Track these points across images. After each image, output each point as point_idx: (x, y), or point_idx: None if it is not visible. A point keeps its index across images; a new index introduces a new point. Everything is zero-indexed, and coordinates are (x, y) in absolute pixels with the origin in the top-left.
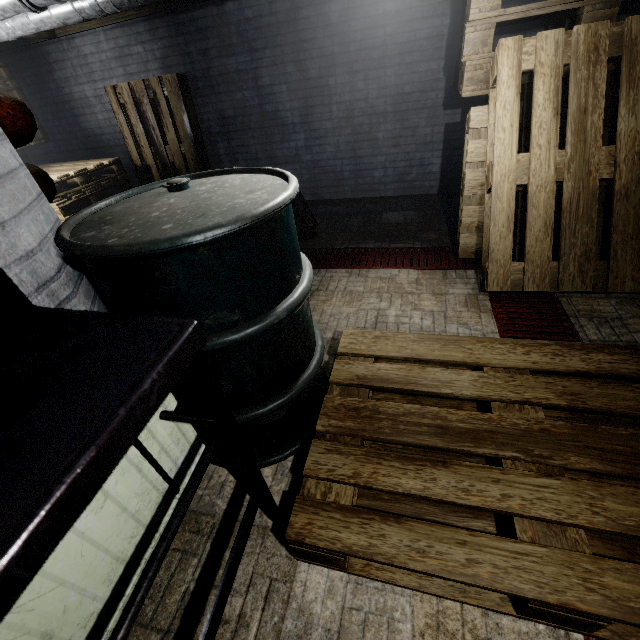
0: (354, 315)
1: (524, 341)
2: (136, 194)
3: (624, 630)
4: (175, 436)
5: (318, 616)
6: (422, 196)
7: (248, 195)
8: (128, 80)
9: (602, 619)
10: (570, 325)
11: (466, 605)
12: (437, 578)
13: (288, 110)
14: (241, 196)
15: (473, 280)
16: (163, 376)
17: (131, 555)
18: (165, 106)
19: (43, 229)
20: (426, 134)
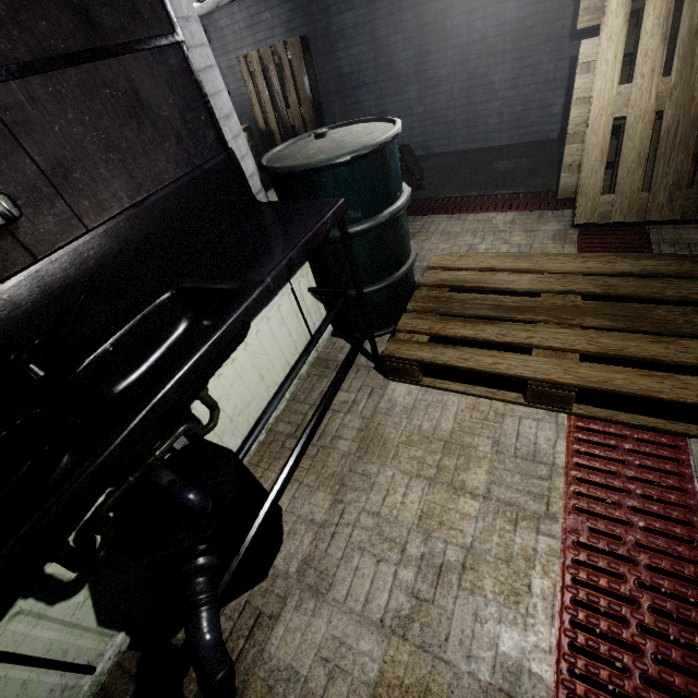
0: (448, 249)
1: (586, 254)
2: (293, 143)
3: (595, 411)
4: (315, 308)
5: (400, 402)
6: (539, 142)
7: (368, 136)
8: (256, 48)
9: (571, 388)
10: (649, 251)
11: (494, 401)
12: (478, 388)
13: (402, 61)
14: (364, 137)
15: (567, 218)
16: (331, 218)
17: (293, 365)
18: (288, 70)
19: (253, 163)
20: (548, 71)
